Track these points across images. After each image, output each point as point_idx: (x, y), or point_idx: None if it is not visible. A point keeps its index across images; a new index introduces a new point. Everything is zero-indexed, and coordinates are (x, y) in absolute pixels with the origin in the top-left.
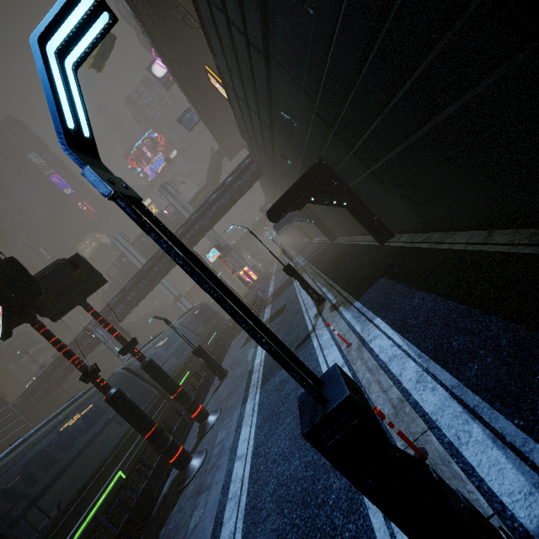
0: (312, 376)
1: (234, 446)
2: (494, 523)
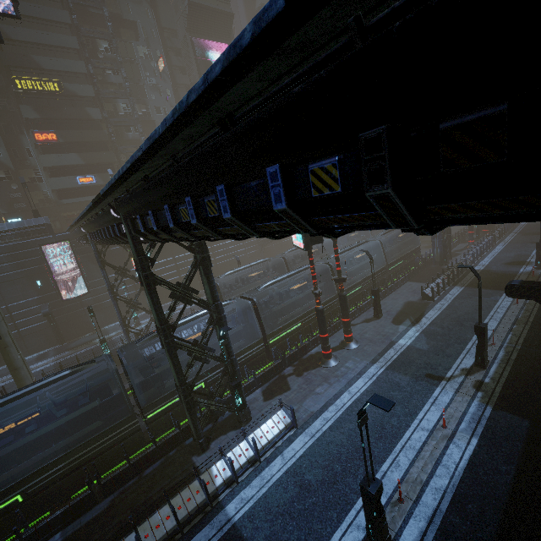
0: (373, 477)
1: (351, 382)
2: (393, 533)
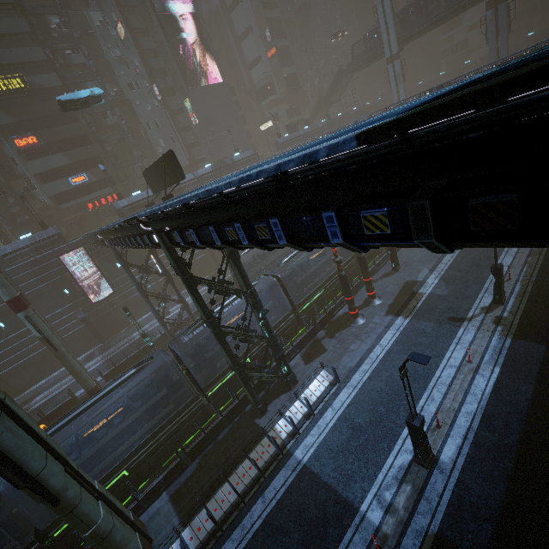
0: (416, 414)
1: (380, 336)
2: (435, 451)
